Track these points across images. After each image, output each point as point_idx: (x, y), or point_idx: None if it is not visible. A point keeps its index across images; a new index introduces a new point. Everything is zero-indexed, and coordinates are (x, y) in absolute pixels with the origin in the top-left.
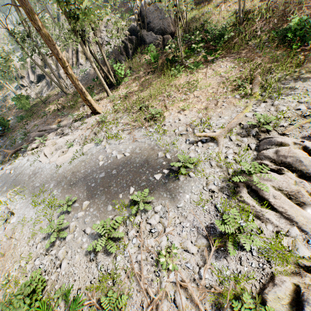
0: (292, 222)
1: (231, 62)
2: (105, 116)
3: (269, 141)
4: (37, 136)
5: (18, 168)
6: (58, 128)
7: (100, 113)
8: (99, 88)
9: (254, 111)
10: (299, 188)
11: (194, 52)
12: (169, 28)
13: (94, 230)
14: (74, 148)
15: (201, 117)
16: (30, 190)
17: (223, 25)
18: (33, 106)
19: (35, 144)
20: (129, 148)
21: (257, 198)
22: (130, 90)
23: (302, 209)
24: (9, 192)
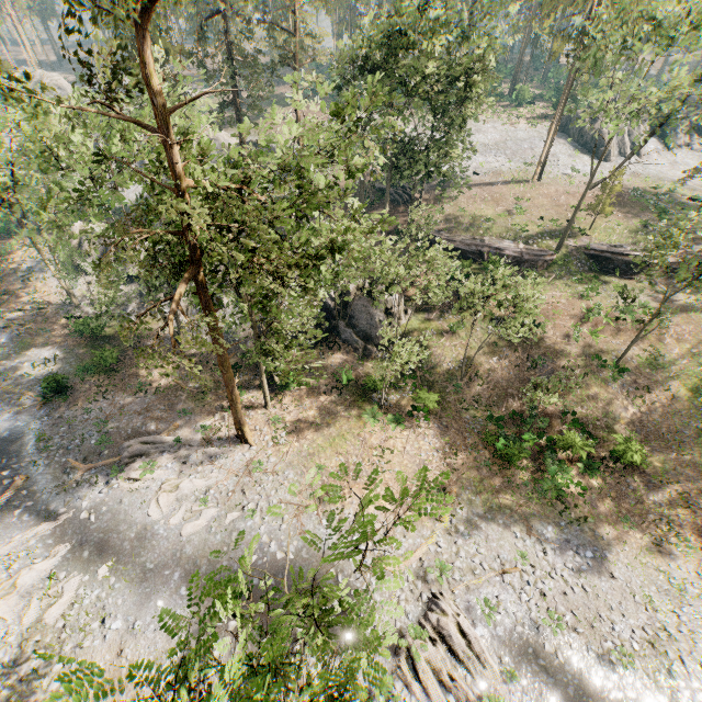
0: (429, 697)
1: (436, 437)
2: (262, 465)
3: (437, 603)
4: (138, 452)
5: (103, 514)
6: (175, 443)
7: (252, 445)
8: (250, 375)
9: (438, 544)
10: (443, 664)
11: (400, 387)
12: (377, 340)
13: (244, 668)
14: (210, 512)
15: (386, 527)
16: (139, 572)
17: (442, 366)
18: (108, 341)
19: (137, 471)
20: (294, 545)
21: (411, 665)
22: (303, 416)
23: (439, 686)
24: (100, 567)
